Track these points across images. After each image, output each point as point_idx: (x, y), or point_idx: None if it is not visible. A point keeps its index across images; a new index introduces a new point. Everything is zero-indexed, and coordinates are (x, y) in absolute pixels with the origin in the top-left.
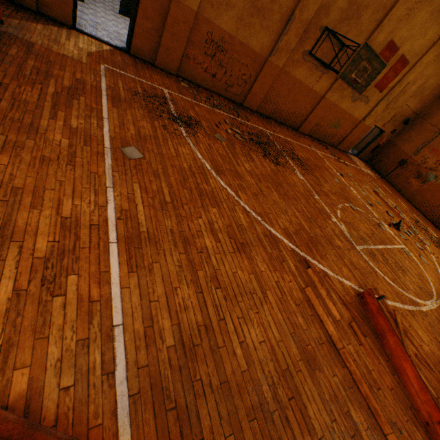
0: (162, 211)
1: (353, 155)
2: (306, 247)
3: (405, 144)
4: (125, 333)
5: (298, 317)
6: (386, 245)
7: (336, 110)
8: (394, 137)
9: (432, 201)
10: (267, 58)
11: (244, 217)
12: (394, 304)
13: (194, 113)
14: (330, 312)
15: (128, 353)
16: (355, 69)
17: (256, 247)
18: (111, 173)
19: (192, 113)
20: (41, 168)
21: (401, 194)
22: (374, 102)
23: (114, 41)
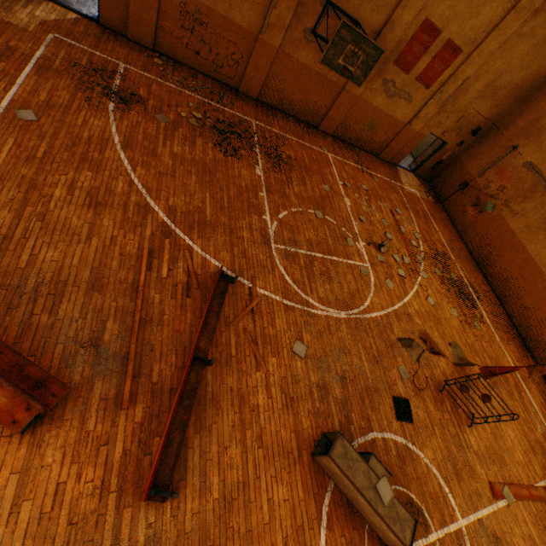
0: (26, 162)
1: (408, 171)
2: (187, 225)
3: (472, 162)
4: None
5: (113, 262)
6: (332, 257)
7: (367, 107)
8: (463, 151)
9: (483, 237)
10: (258, 36)
11: (124, 186)
12: (270, 295)
13: (147, 91)
14: (161, 271)
15: None
16: (340, 53)
17: (116, 209)
18: None
19: (143, 91)
20: None
21: (453, 225)
22: (421, 101)
23: (90, 9)
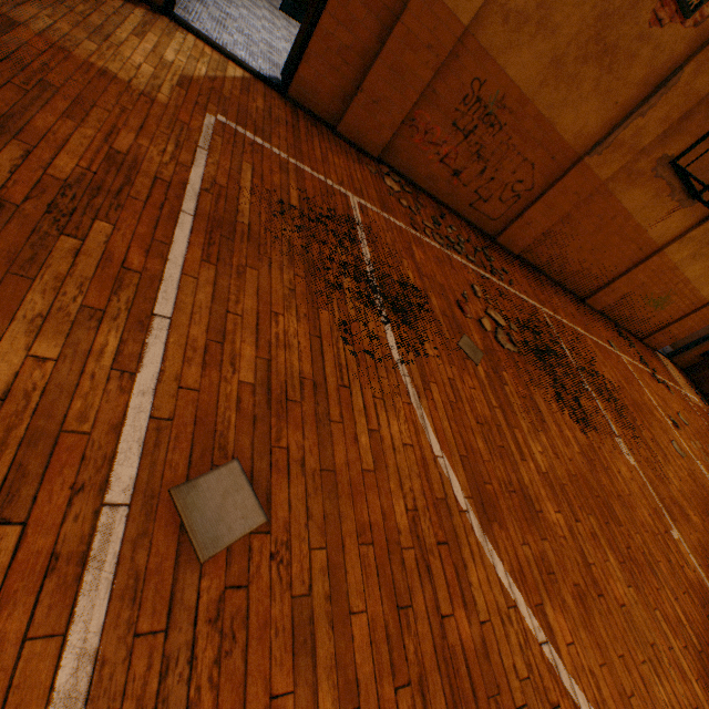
0: None
1: (664, 355)
2: None
3: None
4: None
5: None
6: None
7: (672, 276)
8: None
9: None
10: (582, 157)
11: None
12: None
13: (414, 266)
14: None
15: None
16: None
17: None
18: None
19: (409, 269)
20: None
21: None
22: None
23: (257, 60)
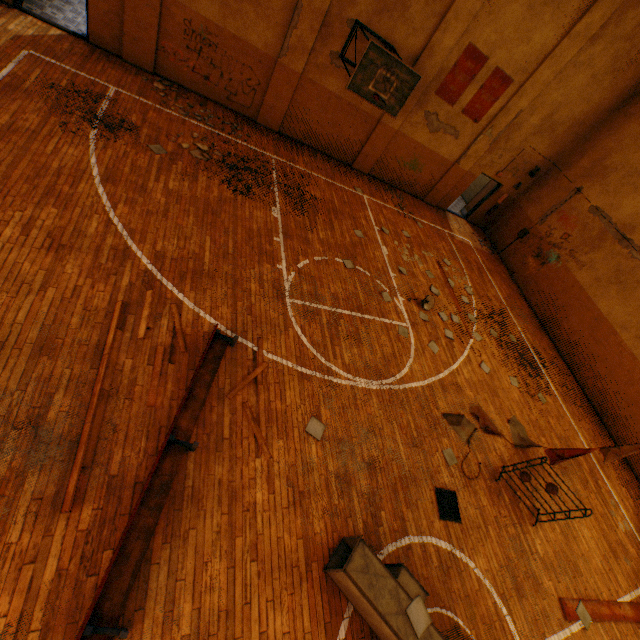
0: None
1: (459, 216)
2: (178, 274)
3: (531, 207)
4: None
5: (74, 318)
6: (363, 314)
7: (408, 143)
8: (521, 195)
9: (547, 293)
10: (277, 60)
11: (99, 227)
12: (280, 360)
13: (142, 118)
14: (137, 330)
15: None
16: (370, 79)
17: (85, 254)
18: None
19: (137, 118)
20: None
21: (513, 279)
22: (469, 137)
23: (79, 26)
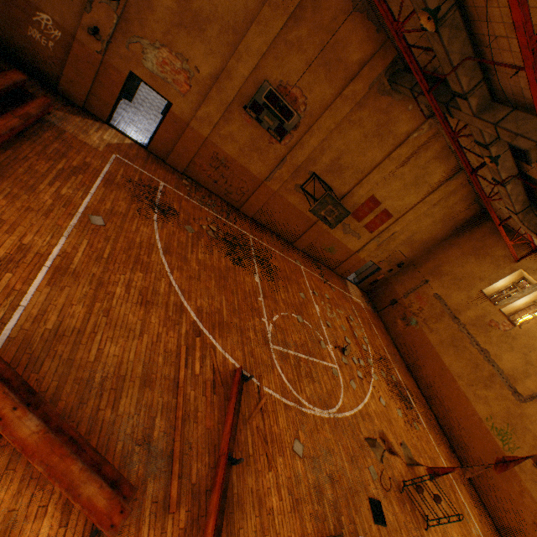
0: (96, 261)
1: (353, 283)
2: (211, 325)
3: (398, 285)
4: (25, 311)
5: (159, 358)
6: (312, 358)
7: (330, 237)
8: (391, 276)
9: (411, 345)
10: (264, 181)
11: (165, 287)
12: (273, 393)
13: (179, 205)
14: (194, 368)
15: (21, 320)
16: (323, 209)
17: (160, 308)
18: (71, 228)
19: (176, 205)
20: (24, 213)
21: (388, 332)
22: (366, 240)
23: (139, 137)
